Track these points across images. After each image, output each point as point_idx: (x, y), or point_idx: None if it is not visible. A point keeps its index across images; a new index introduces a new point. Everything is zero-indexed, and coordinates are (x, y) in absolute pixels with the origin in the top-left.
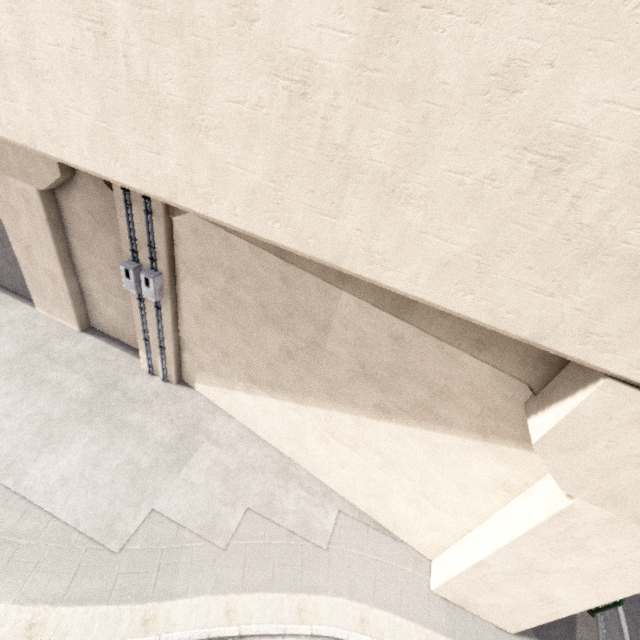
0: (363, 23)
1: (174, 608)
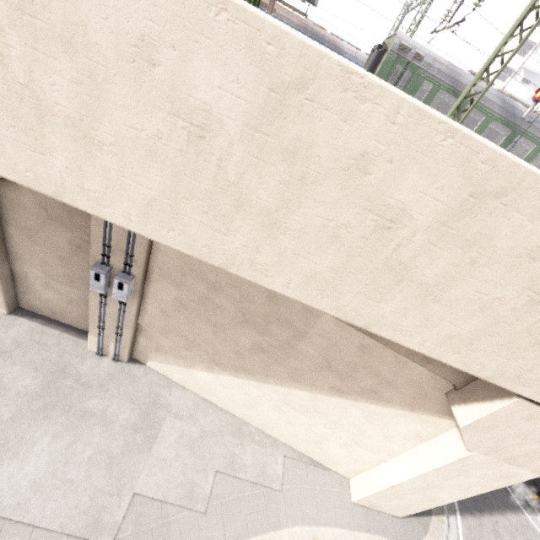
0: (455, 200)
1: None
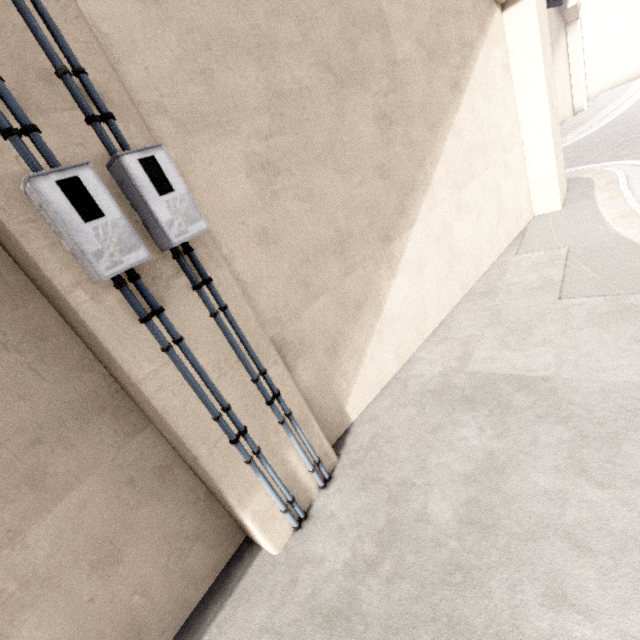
0: None
1: None
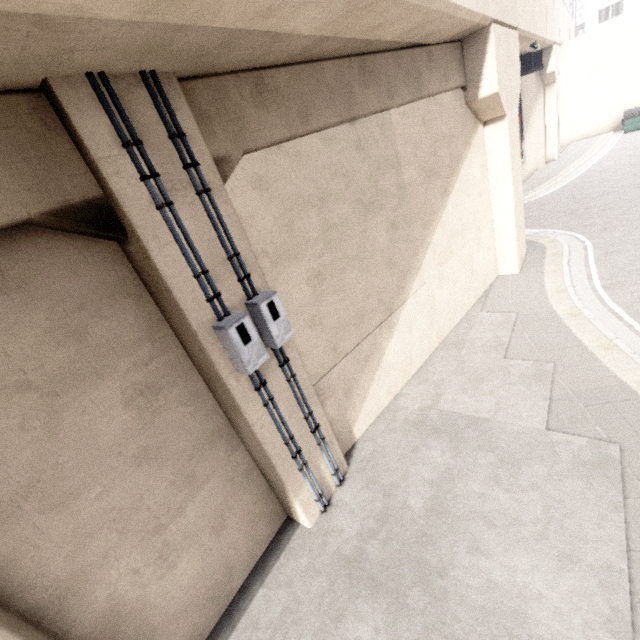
0: None
1: (632, 381)
